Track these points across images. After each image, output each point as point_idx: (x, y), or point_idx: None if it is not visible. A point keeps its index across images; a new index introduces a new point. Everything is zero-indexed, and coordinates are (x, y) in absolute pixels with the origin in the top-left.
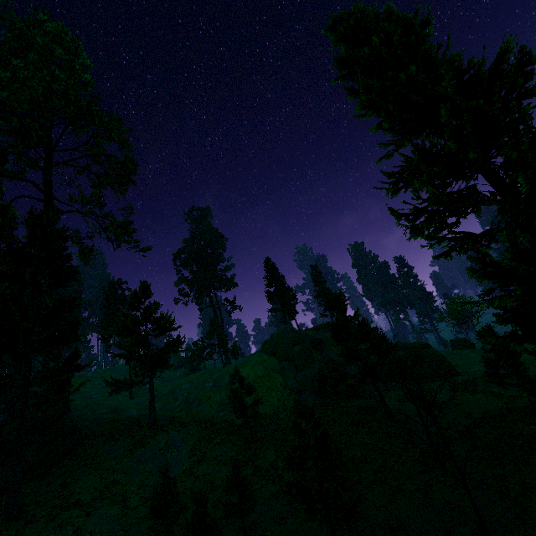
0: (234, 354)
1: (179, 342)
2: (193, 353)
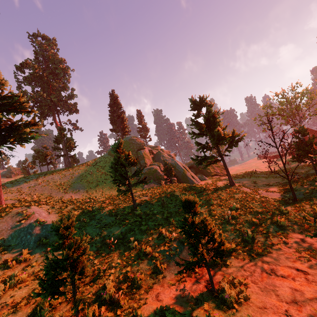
0: (76, 162)
1: (36, 123)
2: (34, 157)
